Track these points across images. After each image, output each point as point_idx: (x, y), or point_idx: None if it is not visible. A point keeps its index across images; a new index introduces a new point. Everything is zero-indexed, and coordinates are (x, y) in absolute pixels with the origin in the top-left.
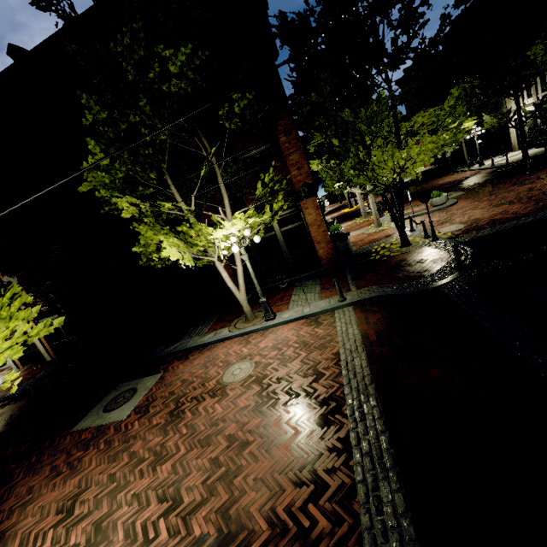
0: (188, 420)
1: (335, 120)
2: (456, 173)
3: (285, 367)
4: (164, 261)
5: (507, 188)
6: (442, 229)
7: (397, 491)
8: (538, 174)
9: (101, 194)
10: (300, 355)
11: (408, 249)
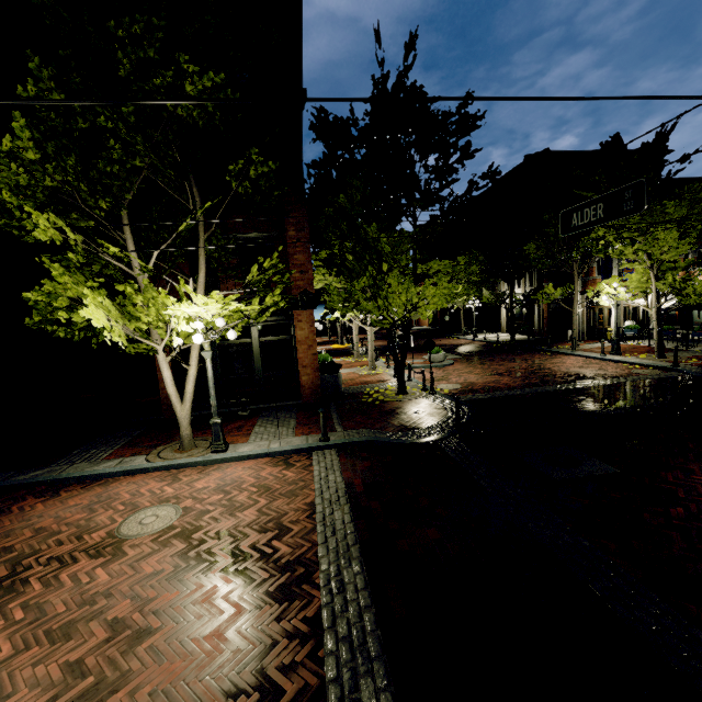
0: (32, 595)
1: (357, 232)
2: (452, 338)
3: (232, 518)
4: (73, 329)
5: (498, 361)
6: (439, 385)
7: (385, 690)
8: (523, 356)
9: (1, 196)
10: (258, 502)
11: (404, 398)
